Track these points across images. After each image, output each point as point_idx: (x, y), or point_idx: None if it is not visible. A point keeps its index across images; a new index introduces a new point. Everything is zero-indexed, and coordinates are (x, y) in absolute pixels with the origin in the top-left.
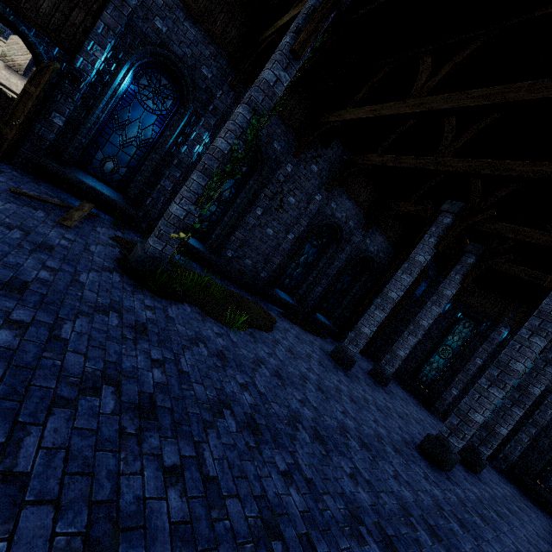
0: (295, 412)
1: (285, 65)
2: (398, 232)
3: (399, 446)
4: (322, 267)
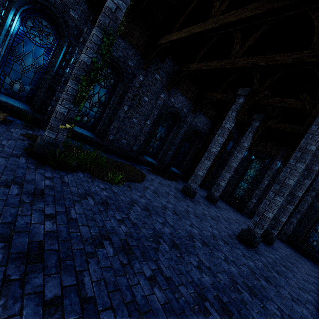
0: (158, 232)
1: None
2: (213, 113)
3: (226, 239)
4: (170, 139)
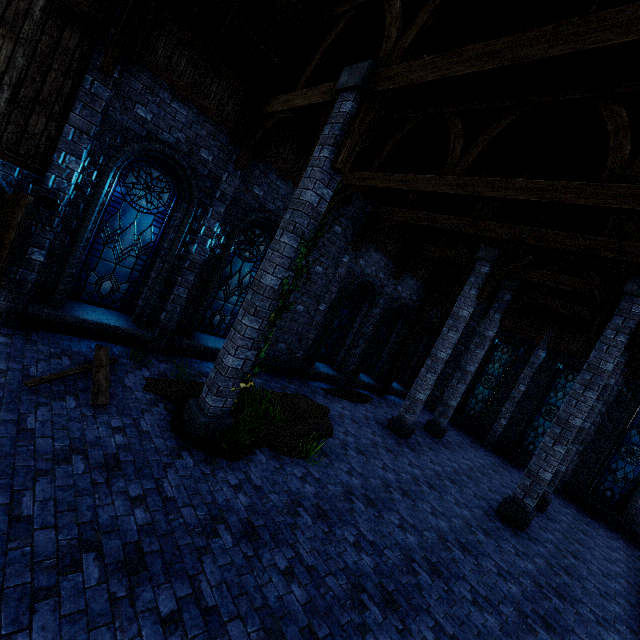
0: (404, 548)
1: (327, 182)
2: (427, 271)
3: (485, 524)
4: (358, 329)
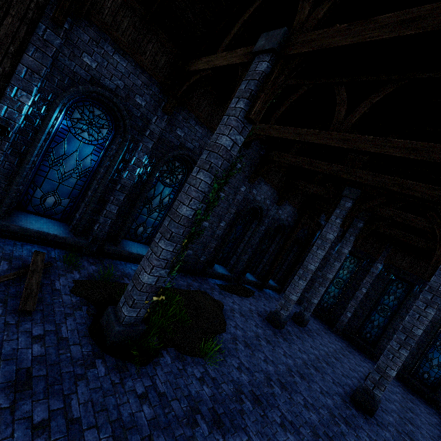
0: None
1: (241, 129)
2: (301, 200)
3: (344, 412)
4: (248, 240)
